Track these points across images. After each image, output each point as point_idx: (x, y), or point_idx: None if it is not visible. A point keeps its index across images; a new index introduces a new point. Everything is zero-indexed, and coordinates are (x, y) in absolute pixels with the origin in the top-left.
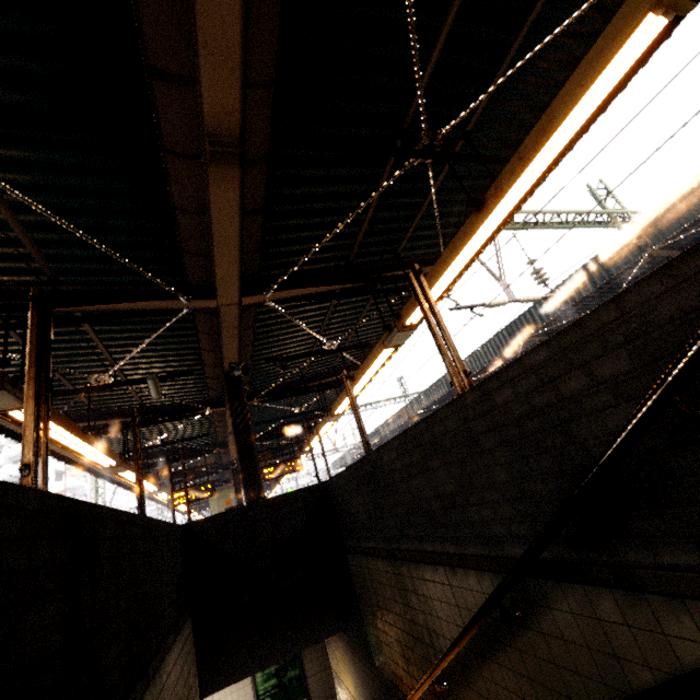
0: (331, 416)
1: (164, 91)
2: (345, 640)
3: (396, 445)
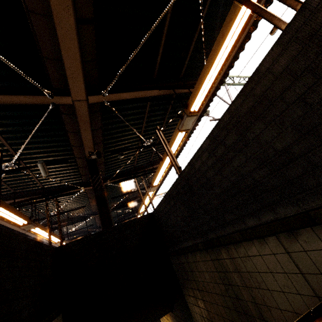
0: (152, 187)
1: None
2: (172, 317)
3: (207, 144)
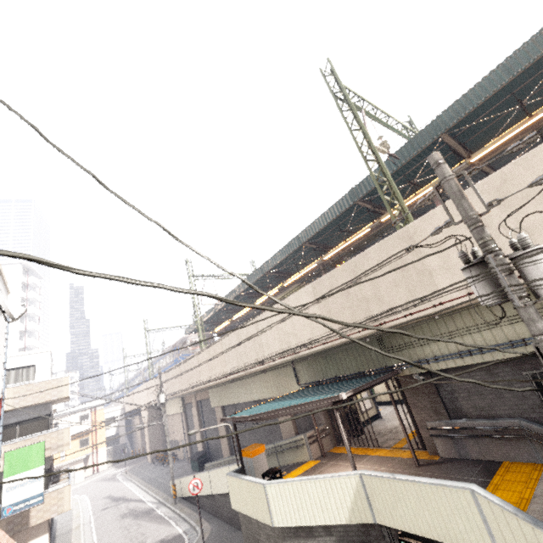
0: None
1: None
2: None
3: None
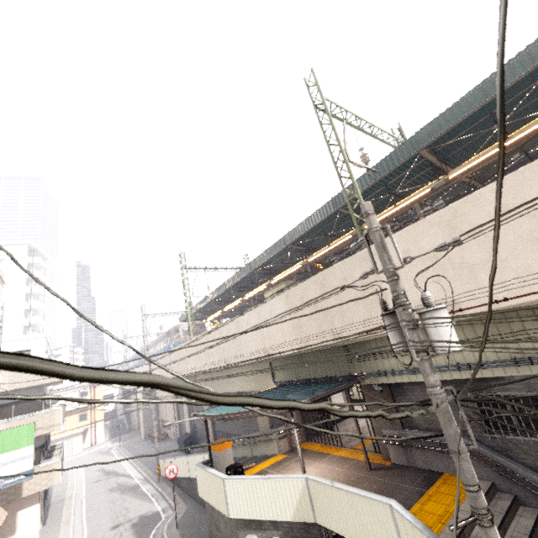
0: None
1: None
2: None
3: None
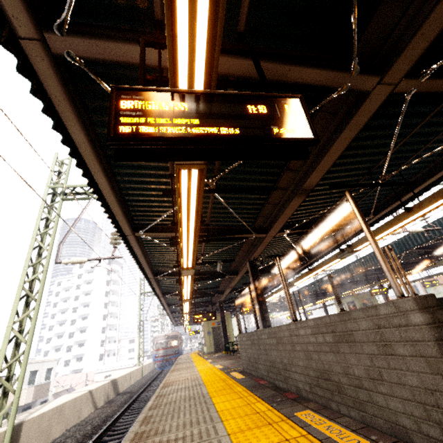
0: (290, 286)
1: (287, 173)
2: None
3: None
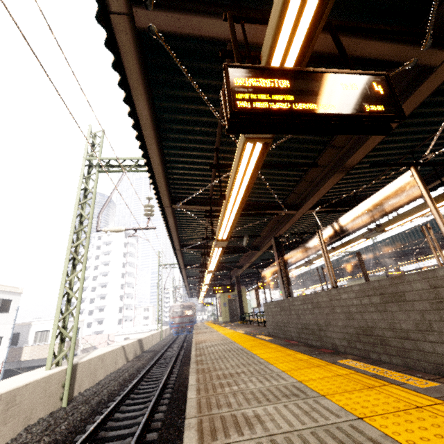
0: (310, 263)
1: (329, 150)
2: None
3: None
